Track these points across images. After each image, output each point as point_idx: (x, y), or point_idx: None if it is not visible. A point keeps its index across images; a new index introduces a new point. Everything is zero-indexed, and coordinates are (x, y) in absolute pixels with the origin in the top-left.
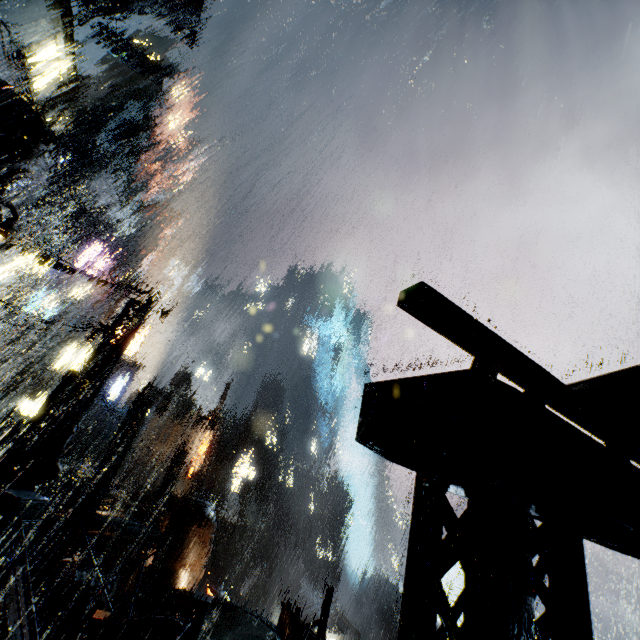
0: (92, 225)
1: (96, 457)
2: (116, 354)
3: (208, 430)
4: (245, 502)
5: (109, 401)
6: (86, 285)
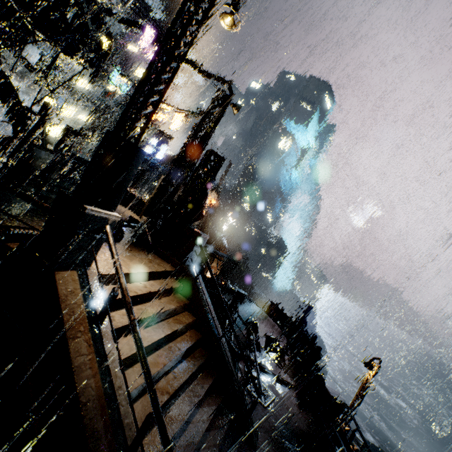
0: (137, 2)
1: (146, 192)
2: (208, 136)
3: (216, 192)
4: (230, 238)
5: (152, 159)
6: (144, 65)
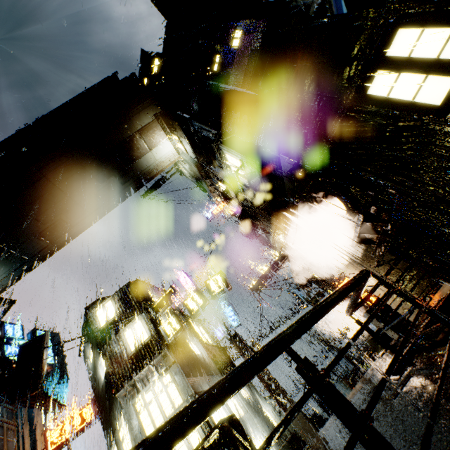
0: None
1: None
2: None
3: None
4: None
5: None
6: None
